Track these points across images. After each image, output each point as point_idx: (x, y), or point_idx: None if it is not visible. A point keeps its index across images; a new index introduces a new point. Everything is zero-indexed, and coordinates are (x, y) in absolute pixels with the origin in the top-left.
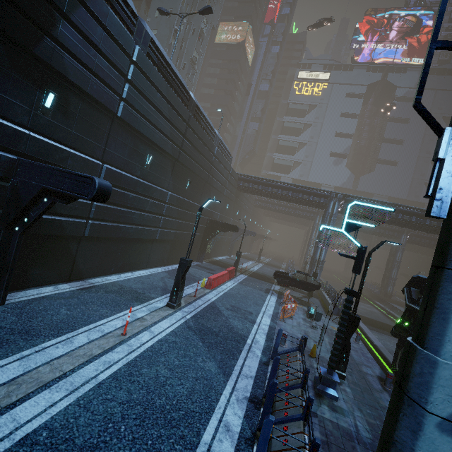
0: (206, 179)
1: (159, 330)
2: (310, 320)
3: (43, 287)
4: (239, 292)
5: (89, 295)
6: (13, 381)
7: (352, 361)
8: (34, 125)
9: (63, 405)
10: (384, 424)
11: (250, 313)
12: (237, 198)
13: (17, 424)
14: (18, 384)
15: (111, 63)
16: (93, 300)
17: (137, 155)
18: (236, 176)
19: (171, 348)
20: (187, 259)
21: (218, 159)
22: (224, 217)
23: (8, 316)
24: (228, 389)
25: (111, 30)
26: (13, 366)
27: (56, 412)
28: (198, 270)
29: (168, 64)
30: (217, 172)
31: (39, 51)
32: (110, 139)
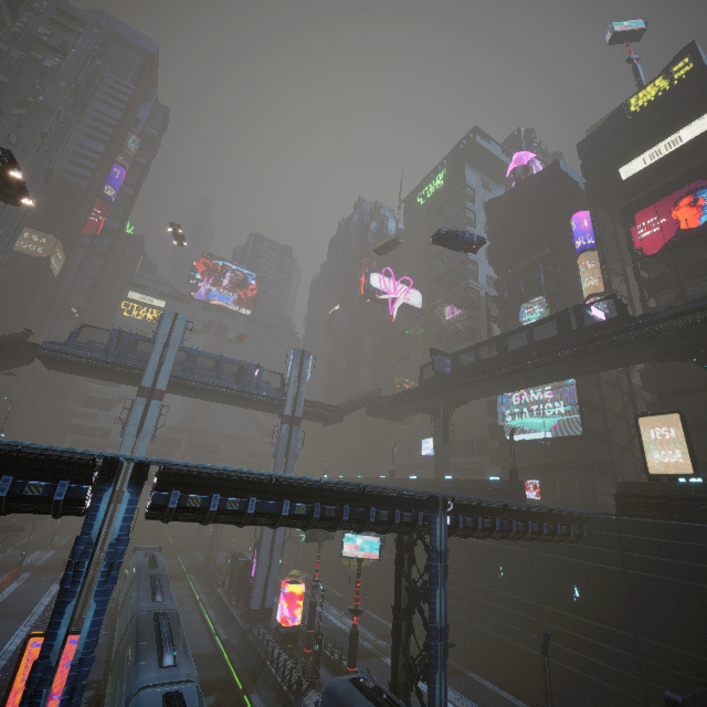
0: None
1: None
2: None
3: None
4: (24, 590)
5: None
6: None
7: None
8: None
9: None
10: None
11: (35, 599)
12: None
13: None
14: None
15: None
16: None
17: None
18: None
19: None
20: None
21: None
22: None
23: None
24: (23, 625)
25: None
26: None
27: None
28: None
29: None
30: None
31: None
32: None
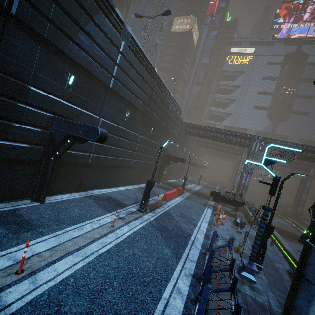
0: (164, 126)
1: (134, 226)
2: (236, 227)
3: (64, 194)
4: (185, 205)
5: (90, 201)
6: (52, 248)
7: (268, 258)
8: (62, 95)
9: (80, 265)
10: (288, 295)
11: (193, 219)
12: (184, 139)
13: (57, 272)
14: (55, 250)
15: (107, 54)
16: (93, 204)
17: (120, 112)
18: (184, 124)
19: (141, 238)
20: (152, 180)
21: (172, 112)
22: (175, 152)
23: (47, 210)
24: (179, 267)
25: (108, 33)
26: (52, 240)
27: (77, 269)
28: (157, 188)
29: (141, 51)
30: (171, 122)
31: (67, 51)
32: (105, 102)
